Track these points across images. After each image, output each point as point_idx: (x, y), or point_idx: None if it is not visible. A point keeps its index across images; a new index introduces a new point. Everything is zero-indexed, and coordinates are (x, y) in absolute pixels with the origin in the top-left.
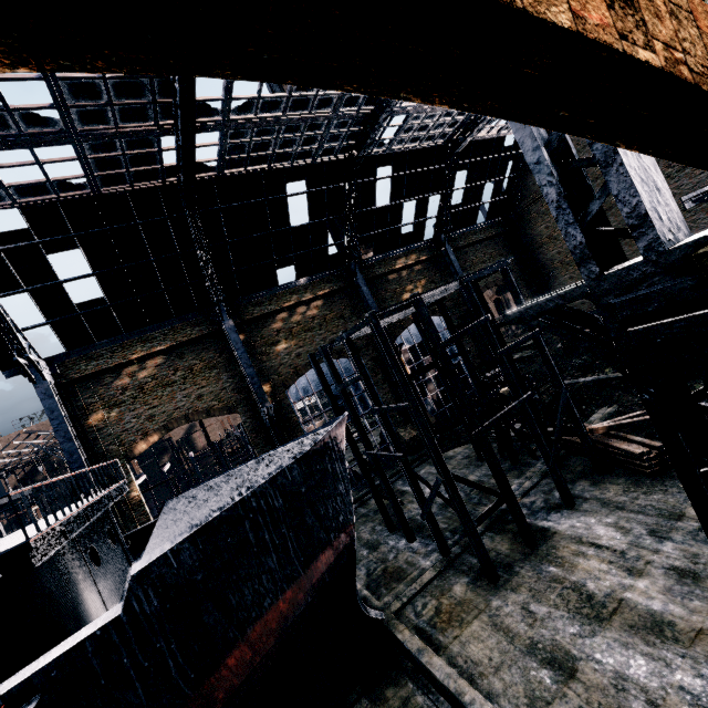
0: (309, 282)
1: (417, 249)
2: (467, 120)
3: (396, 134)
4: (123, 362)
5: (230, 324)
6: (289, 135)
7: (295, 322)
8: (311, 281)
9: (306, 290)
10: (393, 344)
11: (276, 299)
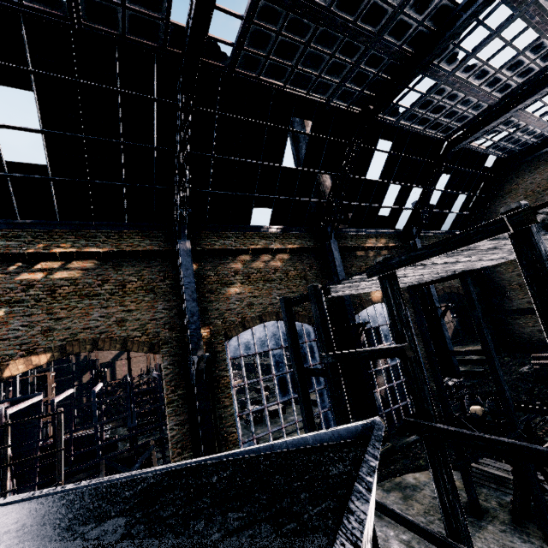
0: (280, 232)
1: (387, 235)
2: (476, 118)
3: (414, 104)
4: (42, 252)
5: (186, 246)
6: (320, 48)
7: (256, 268)
8: (283, 232)
9: (276, 239)
10: (354, 320)
11: (243, 237)
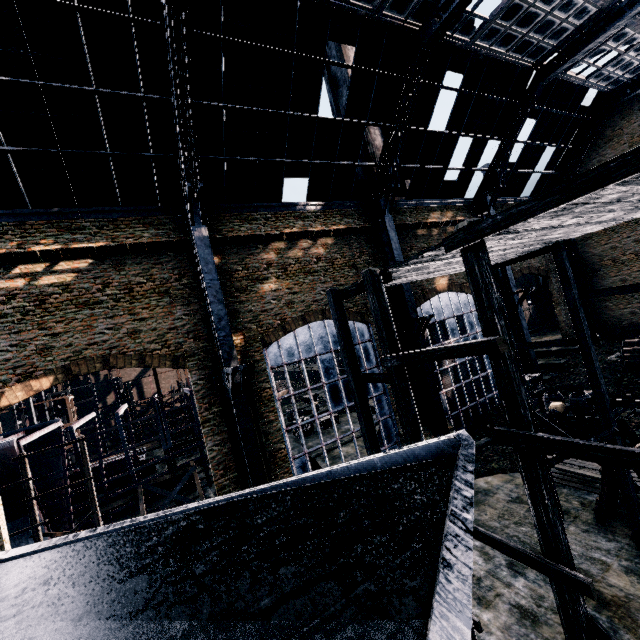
0: (321, 209)
1: (454, 206)
2: (578, 31)
3: (495, 12)
4: (17, 252)
5: (203, 233)
6: None
7: (294, 258)
8: (324, 209)
9: (317, 219)
10: (416, 314)
11: (274, 219)
